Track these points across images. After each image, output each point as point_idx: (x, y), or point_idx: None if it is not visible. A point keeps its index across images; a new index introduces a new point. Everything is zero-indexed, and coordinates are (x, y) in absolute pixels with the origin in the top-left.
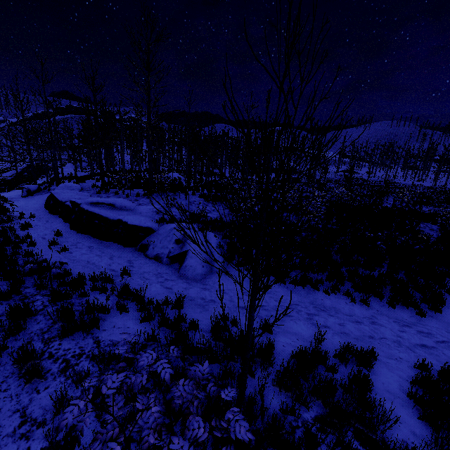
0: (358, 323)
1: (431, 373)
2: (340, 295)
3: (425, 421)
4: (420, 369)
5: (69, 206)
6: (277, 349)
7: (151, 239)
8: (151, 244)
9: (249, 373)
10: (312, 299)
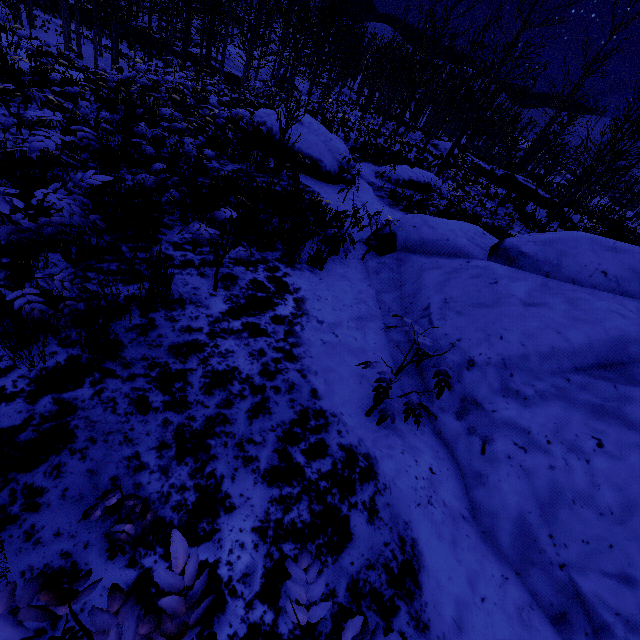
0: None
1: None
2: None
3: None
4: None
5: (497, 174)
6: None
7: None
8: None
9: None
10: None
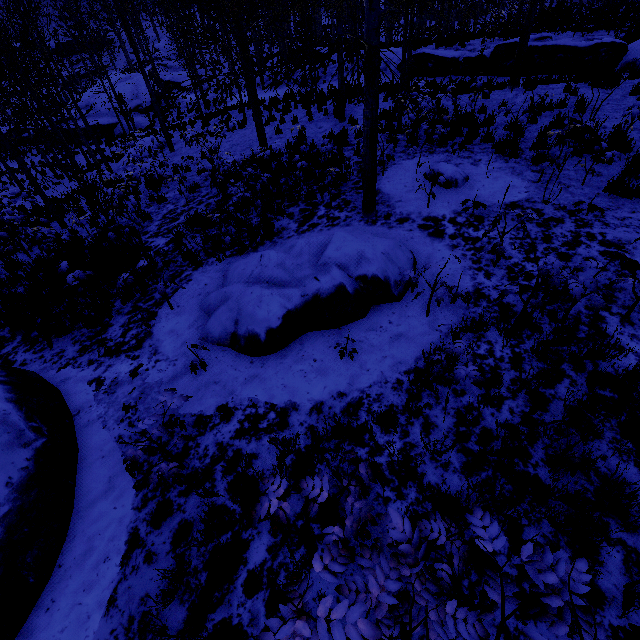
0: None
1: None
2: None
3: None
4: None
5: (485, 56)
6: None
7: (631, 58)
8: (635, 62)
9: None
10: None
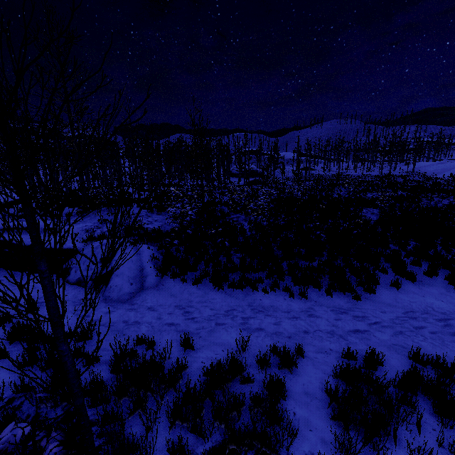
0: (294, 318)
1: (357, 360)
2: (280, 292)
3: (337, 422)
4: (347, 358)
5: None
6: (192, 368)
7: (73, 261)
8: (73, 267)
9: (142, 409)
10: (250, 301)
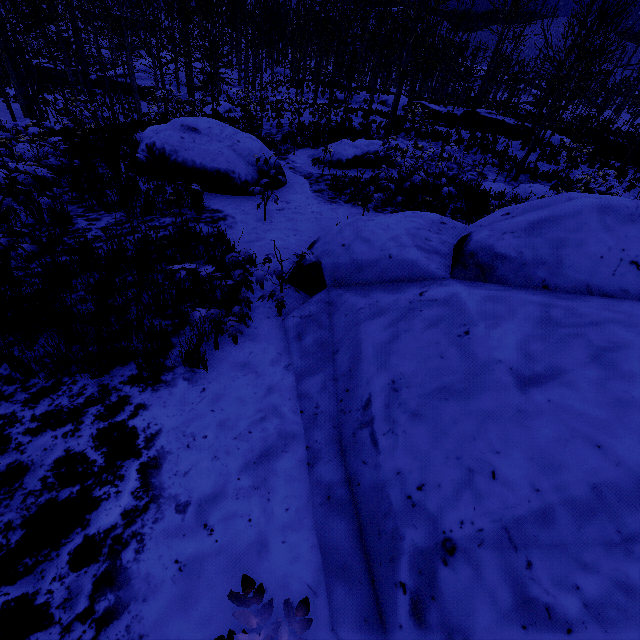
0: None
1: None
2: None
3: None
4: None
5: (457, 115)
6: None
7: None
8: None
9: None
10: None
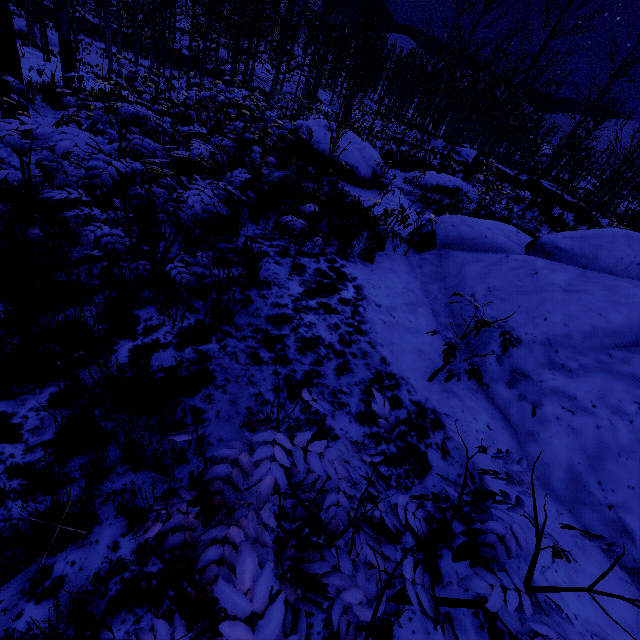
0: None
1: None
2: None
3: None
4: None
5: (521, 180)
6: None
7: None
8: None
9: None
10: None
